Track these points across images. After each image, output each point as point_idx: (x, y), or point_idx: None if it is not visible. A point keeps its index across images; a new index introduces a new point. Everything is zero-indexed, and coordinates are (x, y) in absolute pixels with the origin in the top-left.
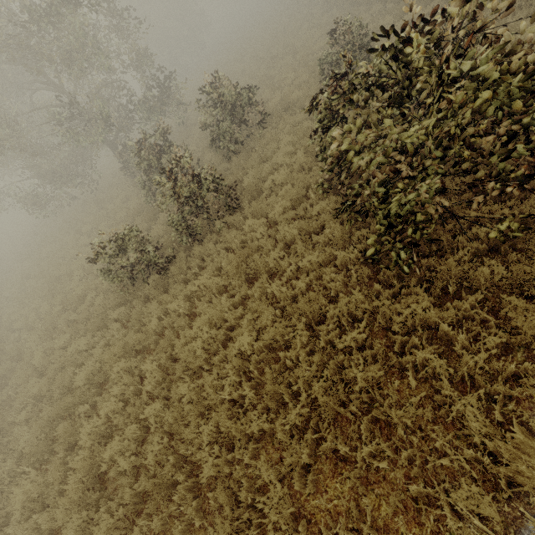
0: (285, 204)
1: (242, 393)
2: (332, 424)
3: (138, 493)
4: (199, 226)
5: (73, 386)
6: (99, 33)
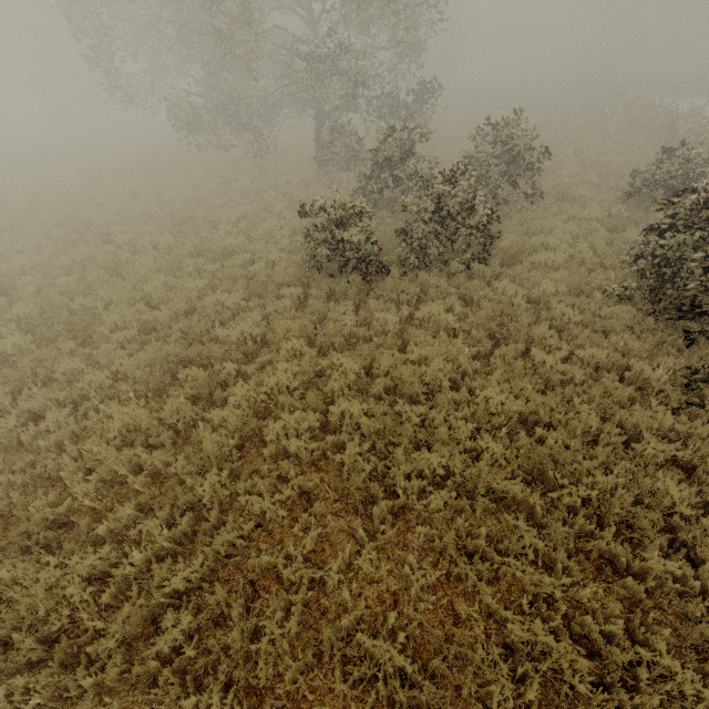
0: (559, 287)
1: (482, 444)
2: (596, 528)
3: (299, 487)
4: (434, 255)
5: (203, 338)
6: None
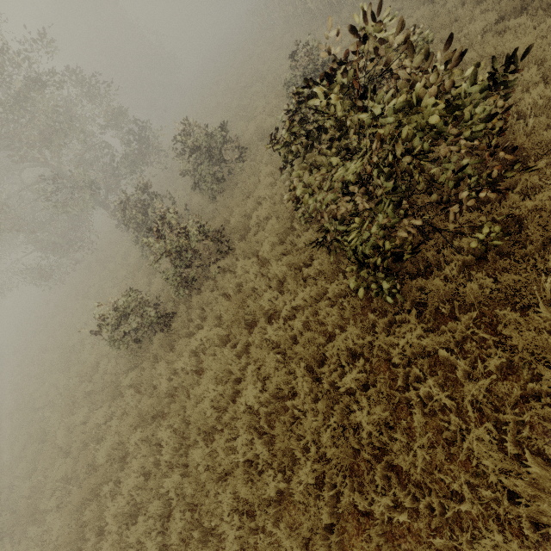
0: (272, 240)
1: (255, 452)
2: (349, 474)
3: None
4: (194, 276)
5: (97, 463)
6: (71, 104)
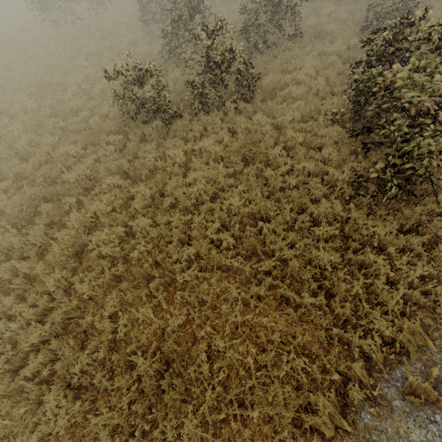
0: (296, 115)
1: (222, 237)
2: (284, 280)
3: (113, 274)
4: (212, 99)
5: (57, 180)
6: None
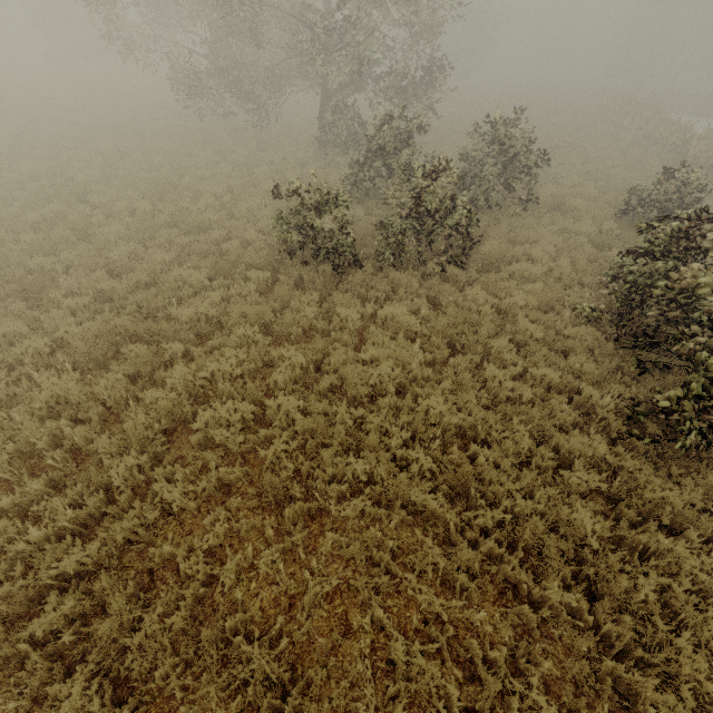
0: (530, 301)
1: (412, 455)
2: (509, 551)
3: (220, 479)
4: (410, 254)
5: (159, 314)
6: None
